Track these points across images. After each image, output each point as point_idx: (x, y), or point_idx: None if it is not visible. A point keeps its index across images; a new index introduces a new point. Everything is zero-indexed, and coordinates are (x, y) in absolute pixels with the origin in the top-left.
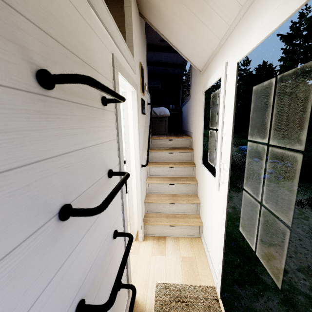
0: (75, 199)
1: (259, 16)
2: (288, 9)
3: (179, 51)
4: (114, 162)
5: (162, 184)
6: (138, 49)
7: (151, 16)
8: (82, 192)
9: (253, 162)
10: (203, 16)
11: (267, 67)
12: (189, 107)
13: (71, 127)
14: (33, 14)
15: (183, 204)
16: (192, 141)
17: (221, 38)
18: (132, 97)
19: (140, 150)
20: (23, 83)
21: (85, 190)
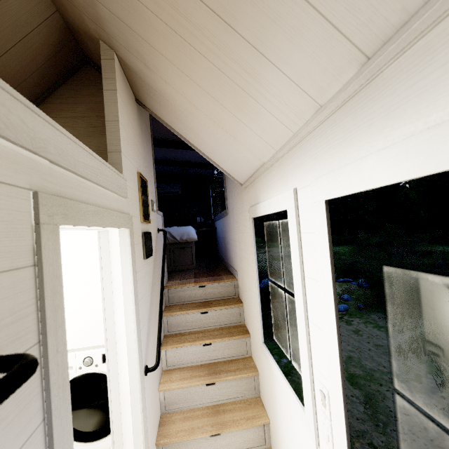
0: None
1: (373, 128)
2: None
3: (204, 156)
4: None
5: (191, 386)
6: (133, 153)
7: (155, 106)
8: None
9: None
10: (243, 113)
11: None
12: (227, 228)
13: None
14: None
15: (236, 431)
16: (238, 284)
17: (276, 147)
18: (121, 239)
19: (140, 343)
20: None
21: None
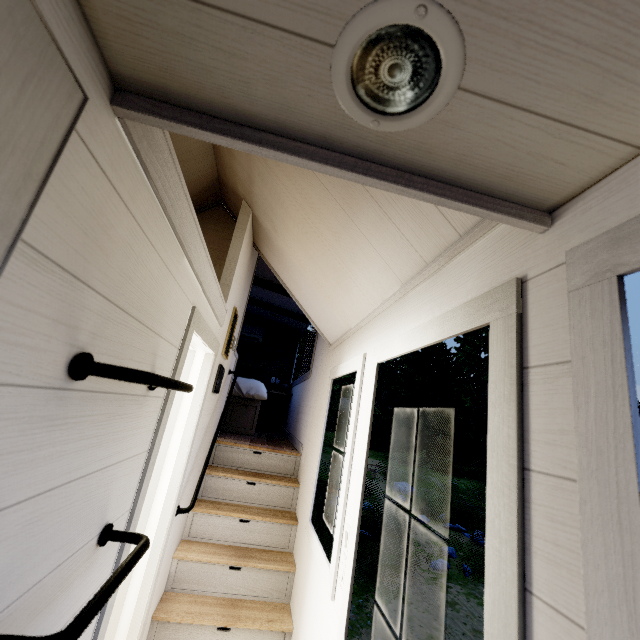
0: (9, 605)
1: (402, 322)
2: (426, 337)
3: (302, 308)
4: (124, 503)
5: (212, 564)
6: (237, 289)
7: (270, 254)
8: (31, 586)
9: (418, 524)
10: (339, 286)
11: (439, 346)
12: (305, 393)
13: (79, 438)
14: (108, 285)
15: (250, 632)
16: (300, 462)
17: (361, 318)
18: (205, 362)
19: (185, 472)
20: (48, 376)
21: (38, 580)
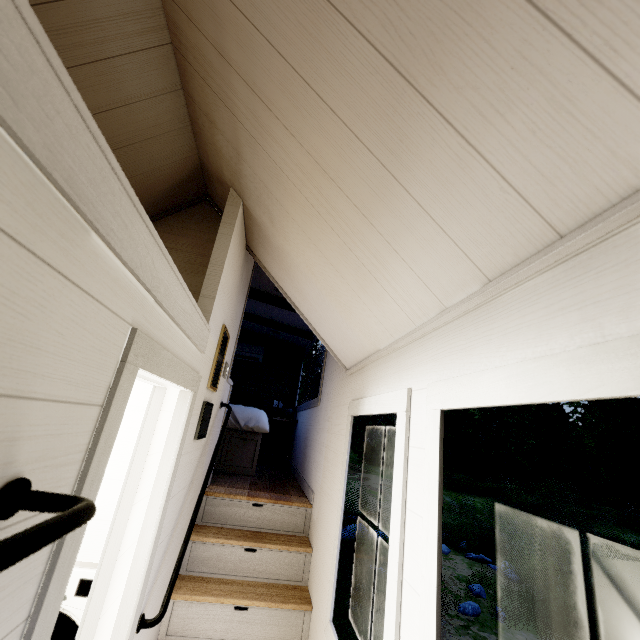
0: None
1: (491, 344)
2: (591, 379)
3: (308, 324)
4: None
5: None
6: (226, 302)
7: (267, 257)
8: None
9: None
10: (364, 292)
11: None
12: (314, 424)
13: None
14: None
15: None
16: (311, 515)
17: (396, 336)
18: (179, 403)
19: (150, 568)
20: None
21: None
